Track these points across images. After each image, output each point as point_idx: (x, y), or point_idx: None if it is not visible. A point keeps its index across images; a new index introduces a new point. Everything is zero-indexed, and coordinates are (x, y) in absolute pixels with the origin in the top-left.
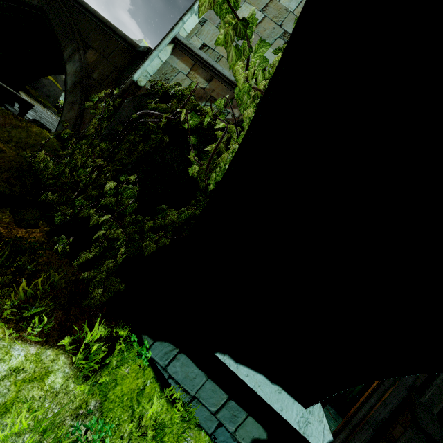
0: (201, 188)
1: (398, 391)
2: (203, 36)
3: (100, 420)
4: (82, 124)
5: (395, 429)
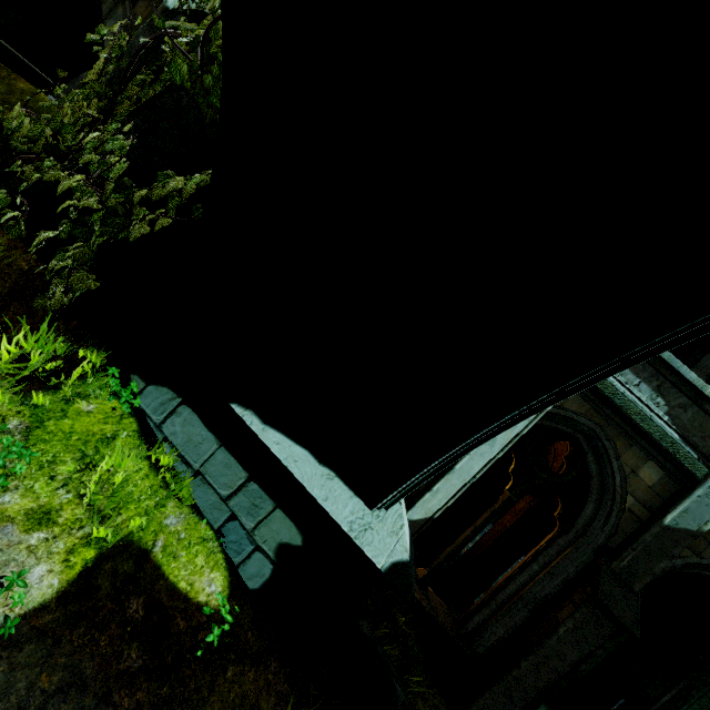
0: (207, 121)
1: (579, 553)
2: None
3: (17, 442)
4: None
5: (563, 610)
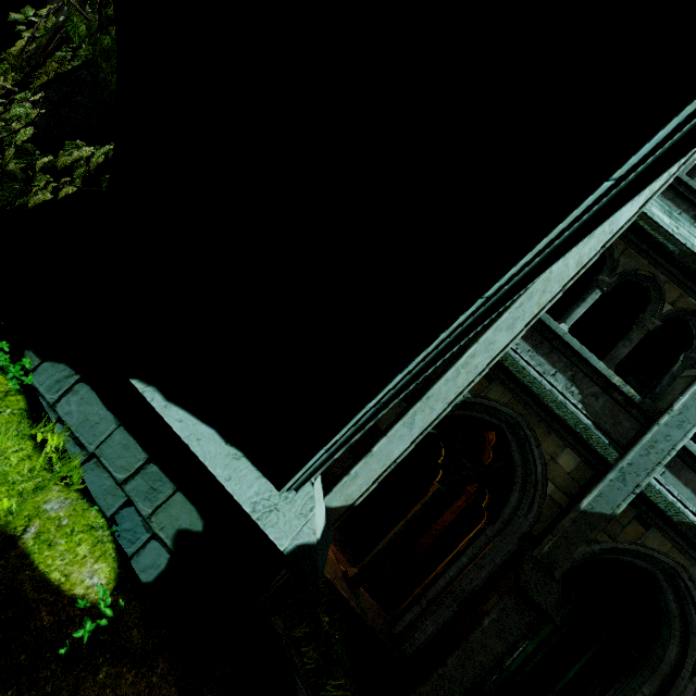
0: (112, 87)
1: (505, 543)
2: None
3: None
4: None
5: (489, 601)
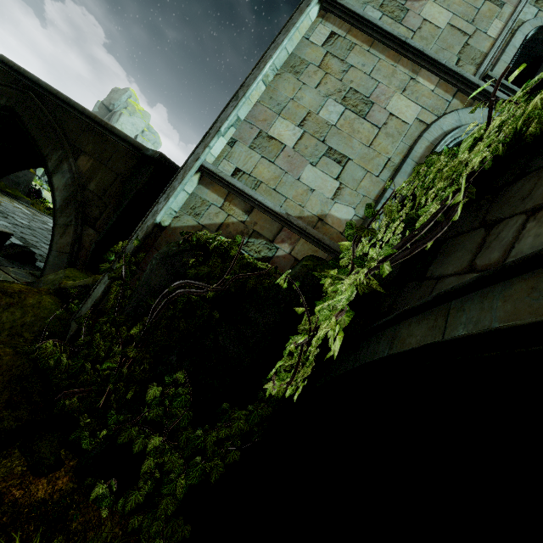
0: (276, 396)
1: None
2: (234, 159)
3: None
4: (80, 249)
5: None
